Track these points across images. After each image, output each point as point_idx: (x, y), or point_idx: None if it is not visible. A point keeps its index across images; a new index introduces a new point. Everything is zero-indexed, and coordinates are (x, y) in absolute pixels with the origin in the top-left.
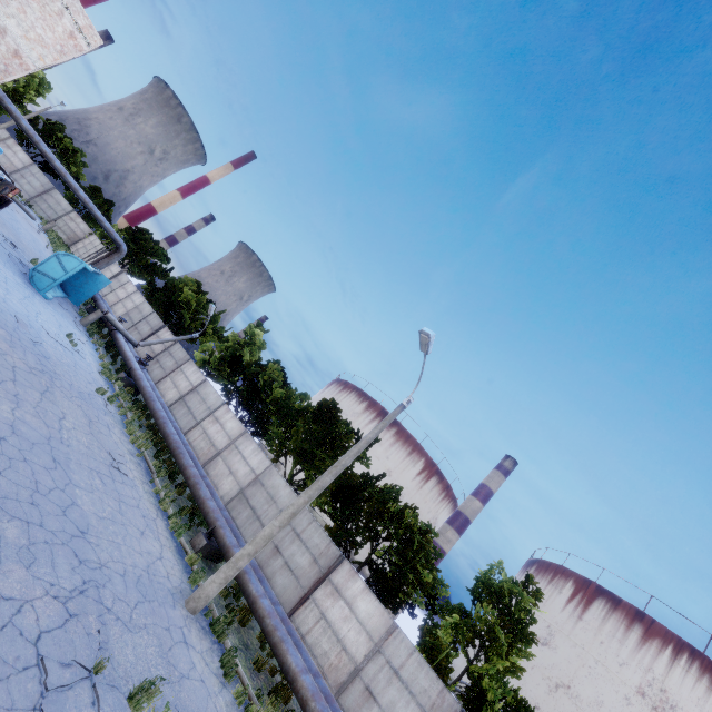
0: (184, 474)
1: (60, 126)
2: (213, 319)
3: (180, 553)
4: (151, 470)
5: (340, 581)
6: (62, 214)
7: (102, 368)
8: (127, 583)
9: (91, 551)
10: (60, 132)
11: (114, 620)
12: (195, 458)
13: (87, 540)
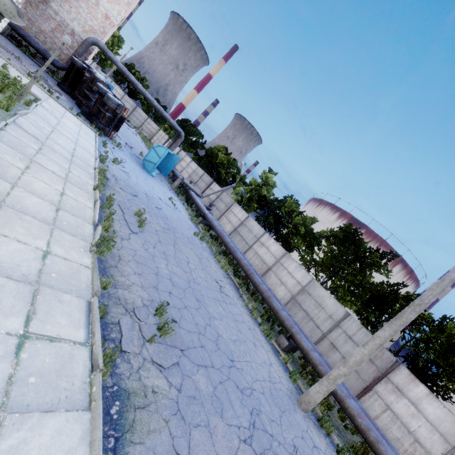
0: (257, 289)
1: (132, 65)
2: (237, 171)
3: (275, 353)
4: (237, 286)
5: (400, 382)
6: (143, 121)
7: (189, 216)
8: (268, 400)
9: (241, 377)
10: (133, 70)
11: (278, 446)
12: (259, 275)
13: (236, 367)
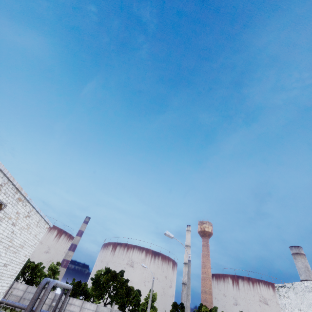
0: None
1: None
2: None
3: None
4: None
5: (15, 286)
6: None
7: None
8: None
9: None
10: None
11: None
12: None
13: None
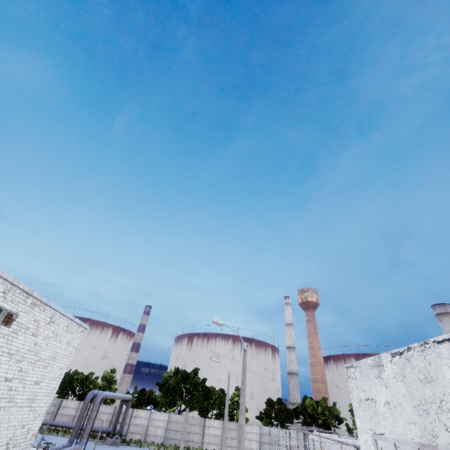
0: None
1: None
2: None
3: None
4: None
5: (64, 404)
6: None
7: None
8: None
9: None
10: None
11: None
12: None
13: None
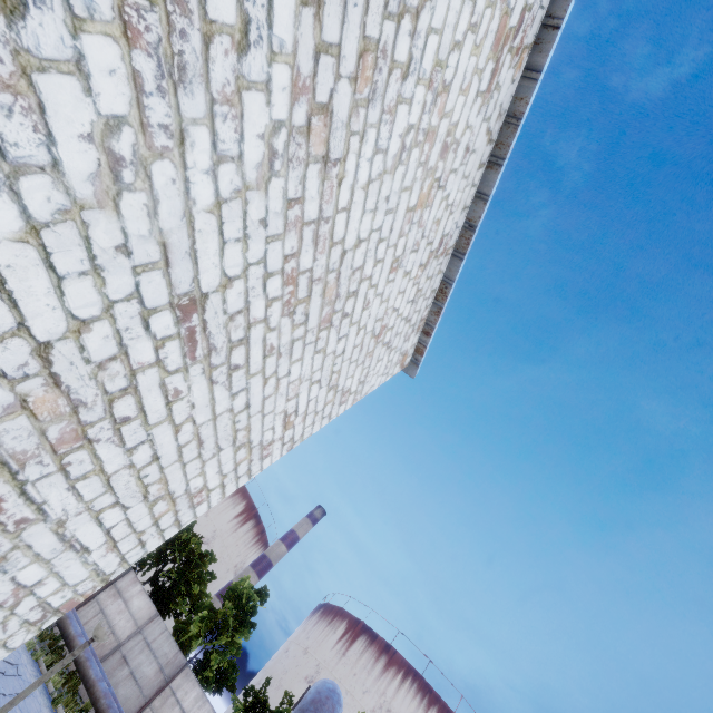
0: None
1: None
2: None
3: None
4: None
5: (124, 585)
6: None
7: None
8: None
9: None
10: None
11: None
12: None
13: None
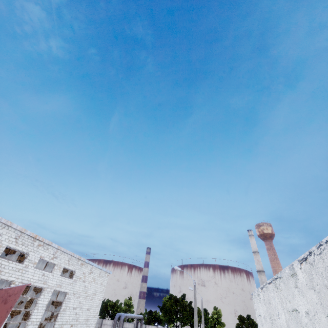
0: None
1: None
2: None
3: None
4: None
5: (104, 322)
6: None
7: None
8: None
9: None
10: None
11: None
12: None
13: None
